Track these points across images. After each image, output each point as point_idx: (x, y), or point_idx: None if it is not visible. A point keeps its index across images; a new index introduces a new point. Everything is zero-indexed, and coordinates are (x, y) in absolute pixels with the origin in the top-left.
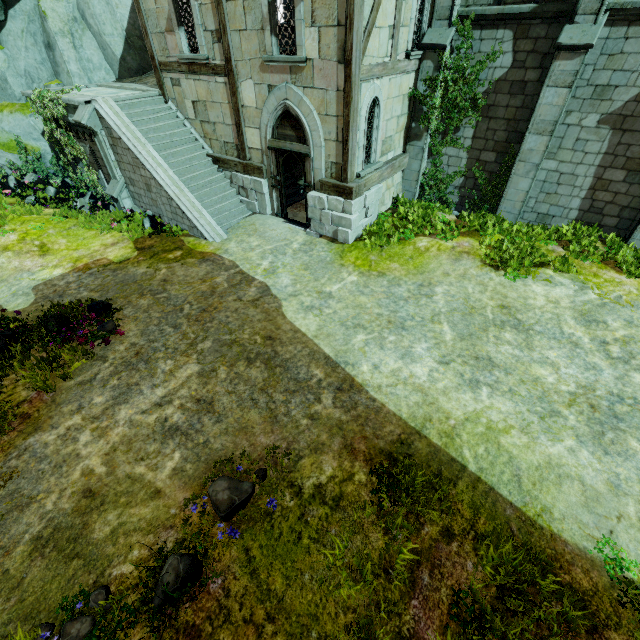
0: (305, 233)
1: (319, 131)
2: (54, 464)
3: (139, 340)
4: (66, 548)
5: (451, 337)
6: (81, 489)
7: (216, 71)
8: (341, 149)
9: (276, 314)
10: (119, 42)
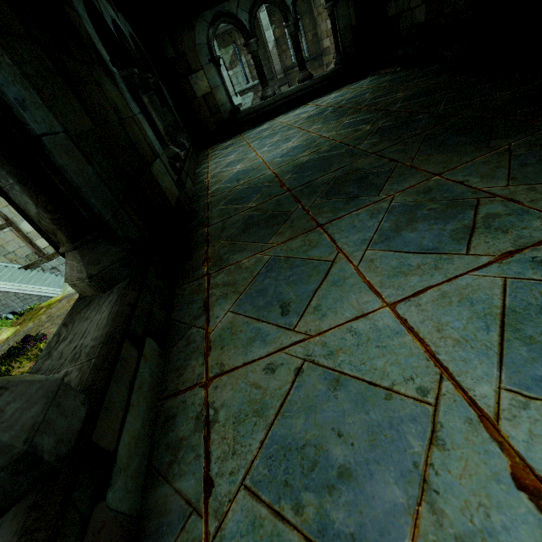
0: None
1: None
2: None
3: None
4: None
5: None
6: None
7: (2, 228)
8: None
9: None
10: None
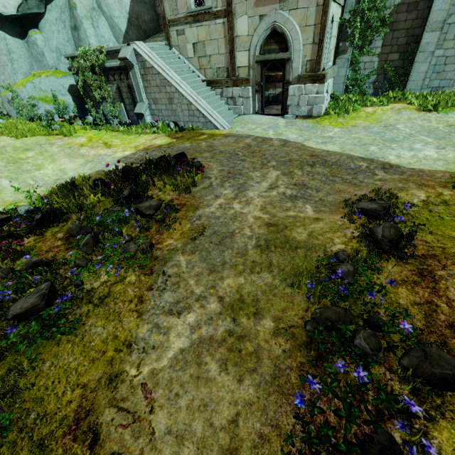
0: (283, 118)
1: (299, 39)
2: (229, 218)
3: (223, 168)
4: (285, 246)
5: (432, 140)
6: (262, 224)
7: (217, 15)
8: (316, 48)
9: (305, 147)
10: (124, 22)
